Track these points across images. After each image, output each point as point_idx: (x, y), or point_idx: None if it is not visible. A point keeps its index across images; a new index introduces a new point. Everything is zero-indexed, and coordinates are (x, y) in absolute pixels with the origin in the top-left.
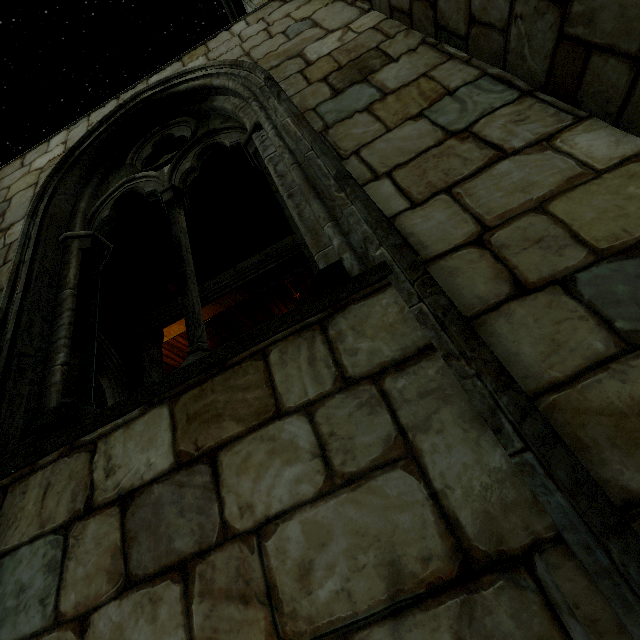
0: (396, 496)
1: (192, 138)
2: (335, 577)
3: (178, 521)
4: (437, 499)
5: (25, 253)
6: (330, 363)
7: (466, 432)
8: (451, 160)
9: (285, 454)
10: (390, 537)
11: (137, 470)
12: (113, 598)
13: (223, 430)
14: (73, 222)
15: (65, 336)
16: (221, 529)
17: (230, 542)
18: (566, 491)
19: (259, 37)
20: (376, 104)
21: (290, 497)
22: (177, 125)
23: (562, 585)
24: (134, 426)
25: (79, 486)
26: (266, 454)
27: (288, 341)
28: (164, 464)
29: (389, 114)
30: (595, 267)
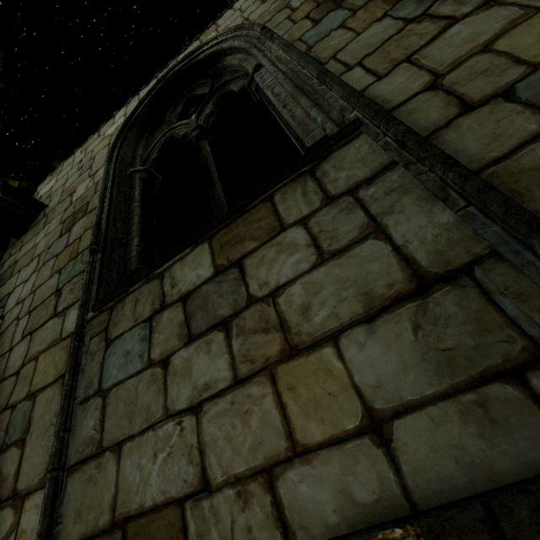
0: (368, 255)
1: (210, 92)
2: (326, 308)
3: (219, 301)
4: (399, 250)
5: (107, 183)
6: (318, 191)
7: (421, 207)
8: (410, 39)
9: (288, 250)
10: (364, 279)
11: (191, 281)
12: (182, 347)
13: (245, 247)
14: (134, 163)
15: (136, 230)
16: (248, 299)
17: (254, 304)
18: (499, 220)
19: (255, 5)
20: (348, 20)
21: (293, 273)
22: (199, 87)
23: (495, 279)
24: (187, 258)
25: (156, 296)
26: (275, 253)
27: (287, 186)
28: (208, 274)
29: (359, 23)
30: (532, 75)
